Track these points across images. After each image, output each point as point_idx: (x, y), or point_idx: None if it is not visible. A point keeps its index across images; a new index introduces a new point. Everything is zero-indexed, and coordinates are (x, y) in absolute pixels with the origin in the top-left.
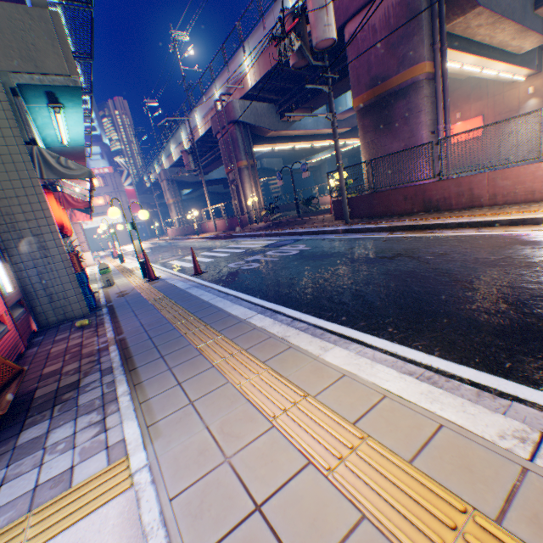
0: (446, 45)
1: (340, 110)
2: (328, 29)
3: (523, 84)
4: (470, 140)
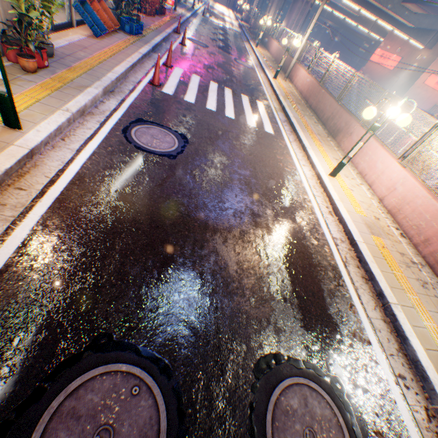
0: None
1: None
2: None
3: (422, 52)
4: (388, 70)
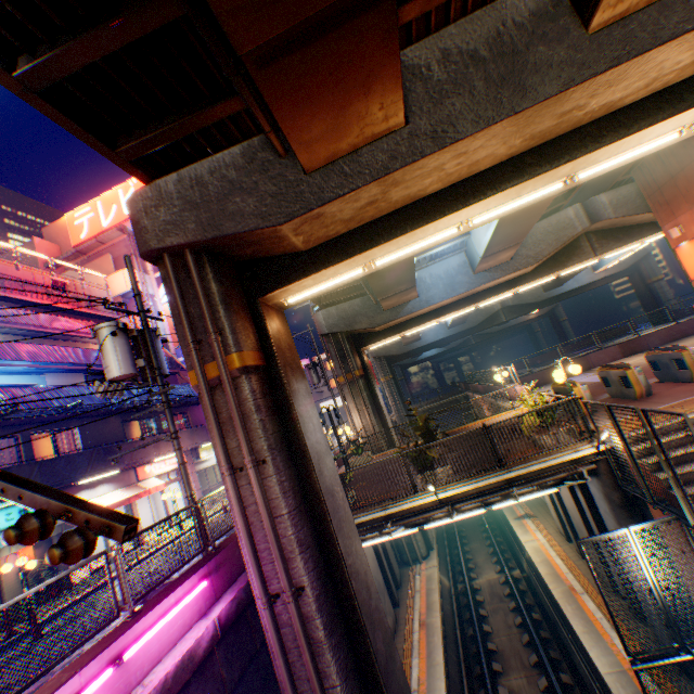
0: (330, 260)
1: (475, 260)
2: (107, 370)
3: None
4: None
